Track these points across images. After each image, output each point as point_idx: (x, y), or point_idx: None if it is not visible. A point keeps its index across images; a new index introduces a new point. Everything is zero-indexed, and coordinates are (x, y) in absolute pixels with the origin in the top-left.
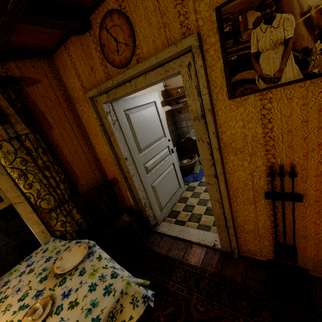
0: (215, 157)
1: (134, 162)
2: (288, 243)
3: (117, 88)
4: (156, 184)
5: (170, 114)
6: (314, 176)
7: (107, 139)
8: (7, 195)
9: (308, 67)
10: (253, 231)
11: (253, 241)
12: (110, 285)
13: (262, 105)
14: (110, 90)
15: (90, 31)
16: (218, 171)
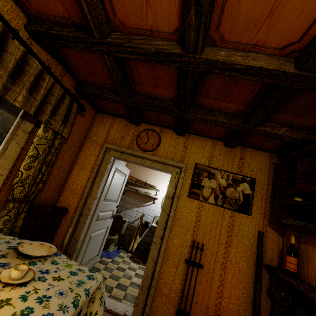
0: (168, 224)
1: (97, 205)
2: (186, 309)
3: (131, 156)
4: (93, 235)
5: None
6: (209, 254)
7: (94, 176)
8: (1, 161)
9: (217, 201)
10: (167, 295)
11: (163, 307)
12: (91, 275)
13: (199, 207)
14: (125, 153)
15: (137, 126)
16: (166, 234)
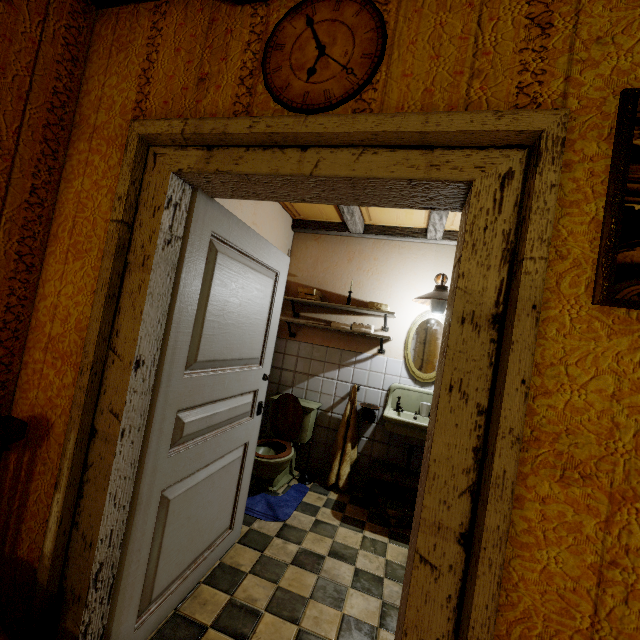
0: (497, 466)
1: (155, 388)
2: None
3: (251, 150)
4: (178, 494)
5: None
6: None
7: (113, 272)
8: None
9: None
10: None
11: None
12: None
13: None
14: (224, 147)
15: (259, 8)
16: (490, 522)
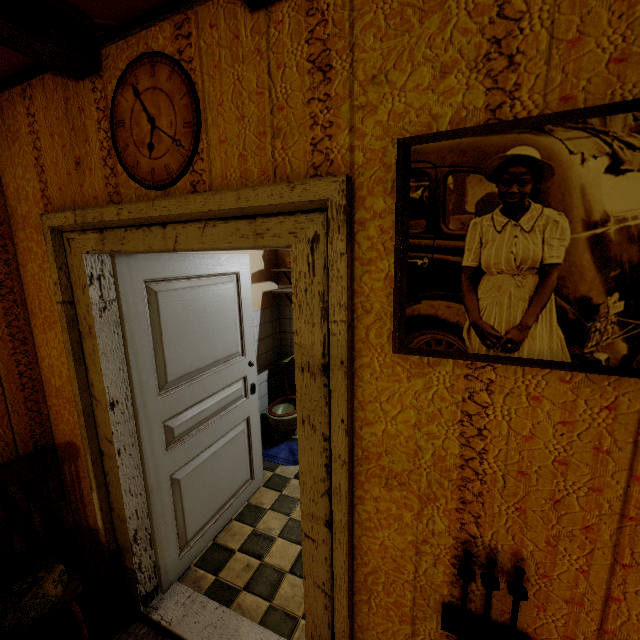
0: (334, 480)
1: (135, 415)
2: None
3: (129, 231)
4: (186, 474)
5: (272, 299)
6: (565, 600)
7: (72, 342)
8: None
9: (585, 341)
10: None
11: None
12: None
13: (470, 391)
14: (110, 229)
15: (96, 80)
16: (336, 517)
